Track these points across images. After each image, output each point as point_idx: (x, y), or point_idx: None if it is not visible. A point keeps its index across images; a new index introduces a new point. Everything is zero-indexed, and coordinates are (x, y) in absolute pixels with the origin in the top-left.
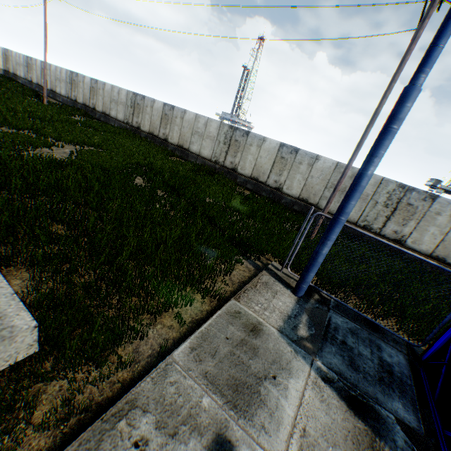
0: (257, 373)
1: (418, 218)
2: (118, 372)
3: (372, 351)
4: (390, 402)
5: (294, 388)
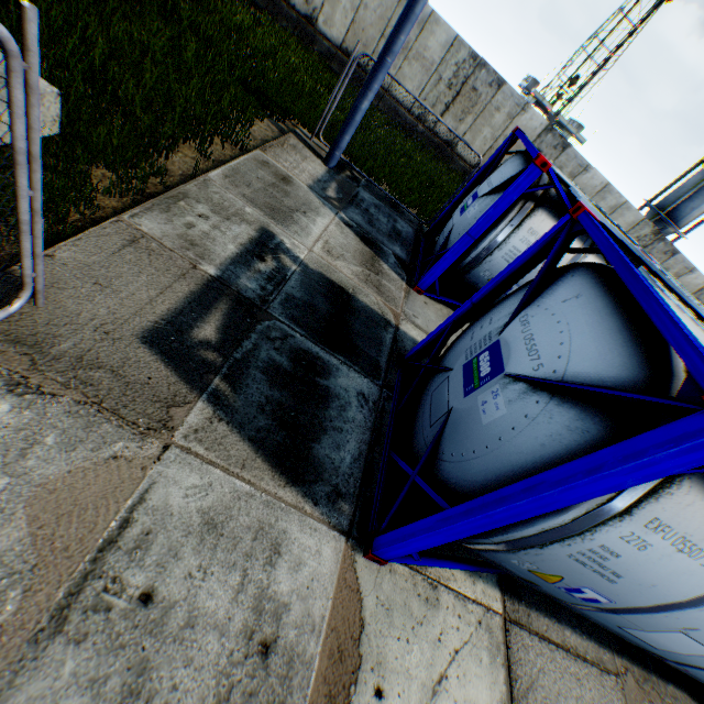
0: (290, 207)
1: (478, 113)
2: (156, 179)
3: (389, 221)
4: (392, 247)
5: (321, 222)
